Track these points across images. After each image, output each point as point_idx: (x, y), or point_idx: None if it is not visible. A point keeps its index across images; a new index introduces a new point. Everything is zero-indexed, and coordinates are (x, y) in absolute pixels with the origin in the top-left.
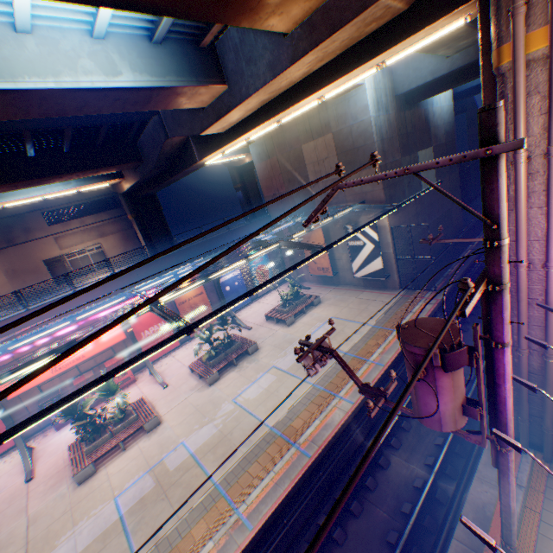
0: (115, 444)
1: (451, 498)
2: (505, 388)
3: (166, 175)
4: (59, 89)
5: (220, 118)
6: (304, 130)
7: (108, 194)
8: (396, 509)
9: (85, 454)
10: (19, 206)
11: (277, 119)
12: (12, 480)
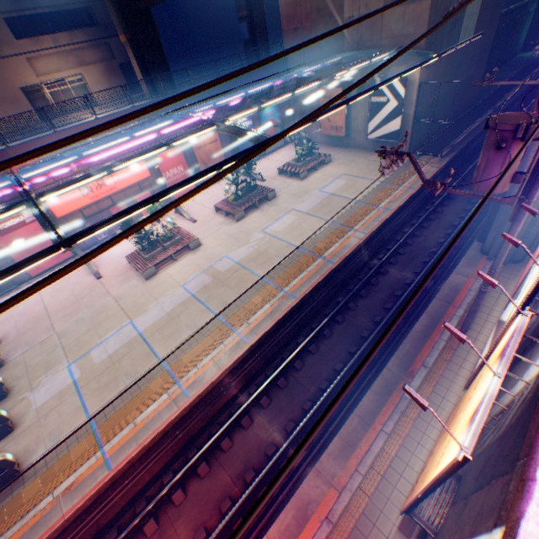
0: (169, 255)
1: (428, 289)
2: None
3: None
4: None
5: None
6: None
7: (80, 4)
8: (391, 294)
9: (145, 261)
10: None
11: None
12: (83, 279)
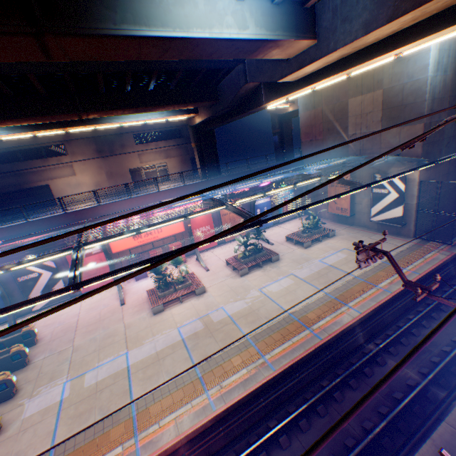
0: (177, 296)
1: (440, 401)
2: None
3: (231, 114)
4: (210, 38)
5: (301, 68)
6: (354, 85)
7: (176, 127)
8: (388, 394)
9: (157, 297)
10: (120, 128)
11: (348, 72)
12: (112, 302)
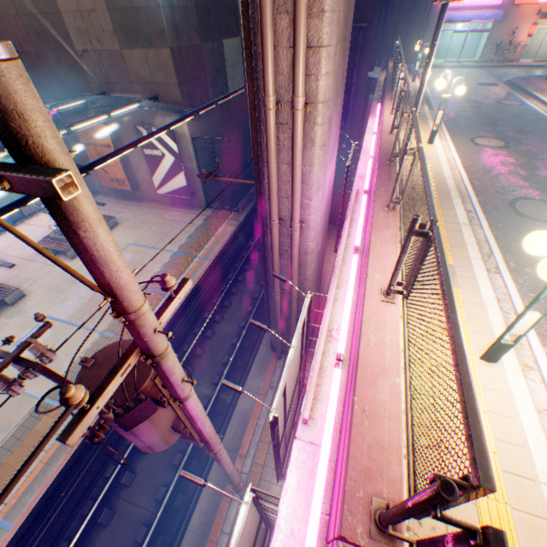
0: None
1: (230, 405)
2: (198, 424)
3: None
4: None
5: None
6: None
7: None
8: None
9: None
10: None
11: None
12: None
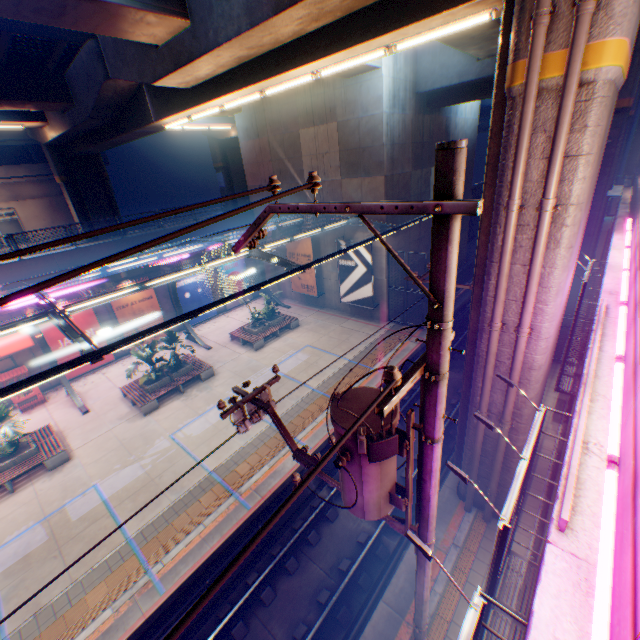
0: None
1: (392, 553)
2: (431, 485)
3: (110, 132)
4: None
5: (180, 68)
6: (305, 110)
7: (29, 141)
8: (334, 565)
9: None
10: None
11: (260, 88)
12: None
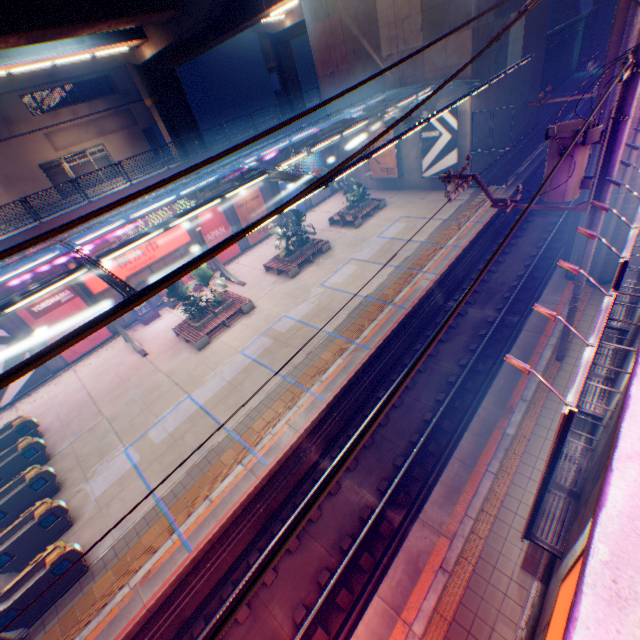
0: (222, 321)
1: (514, 325)
2: (617, 154)
3: (209, 35)
4: None
5: None
6: None
7: (99, 73)
8: (474, 335)
9: (195, 330)
10: None
11: None
12: (127, 359)
